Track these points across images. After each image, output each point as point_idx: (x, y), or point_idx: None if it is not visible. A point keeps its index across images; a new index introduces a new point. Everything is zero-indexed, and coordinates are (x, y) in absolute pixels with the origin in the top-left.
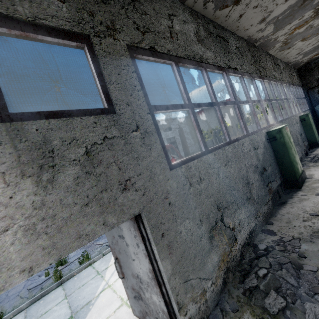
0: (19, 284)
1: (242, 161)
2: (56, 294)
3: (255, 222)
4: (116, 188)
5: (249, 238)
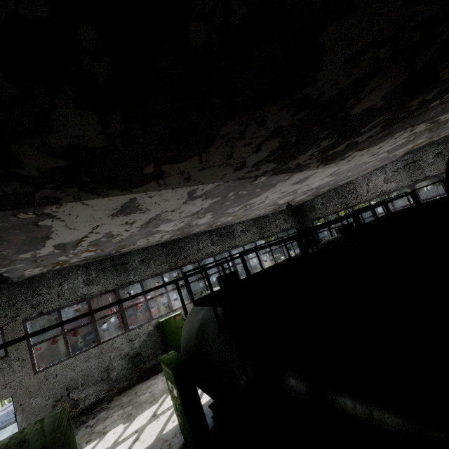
0: (1, 418)
1: (107, 355)
2: (11, 427)
3: (105, 394)
4: (1, 388)
5: (94, 404)
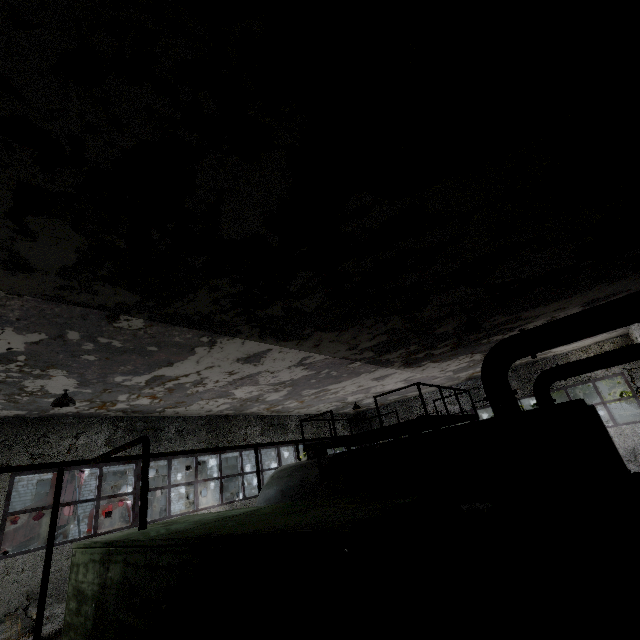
0: None
1: None
2: None
3: None
4: None
5: (55, 635)
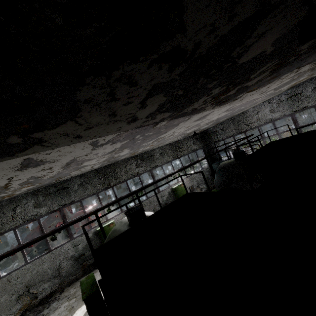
0: None
1: (57, 258)
2: None
3: (58, 287)
4: None
5: (49, 295)
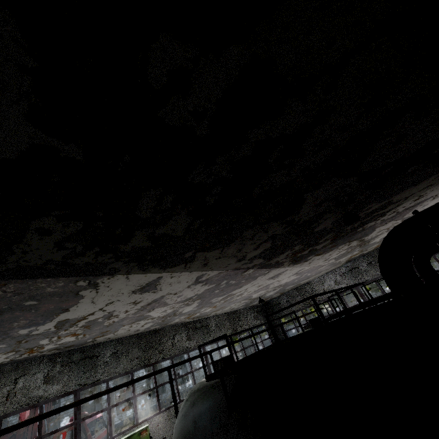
0: None
1: None
2: None
3: None
4: None
5: None
